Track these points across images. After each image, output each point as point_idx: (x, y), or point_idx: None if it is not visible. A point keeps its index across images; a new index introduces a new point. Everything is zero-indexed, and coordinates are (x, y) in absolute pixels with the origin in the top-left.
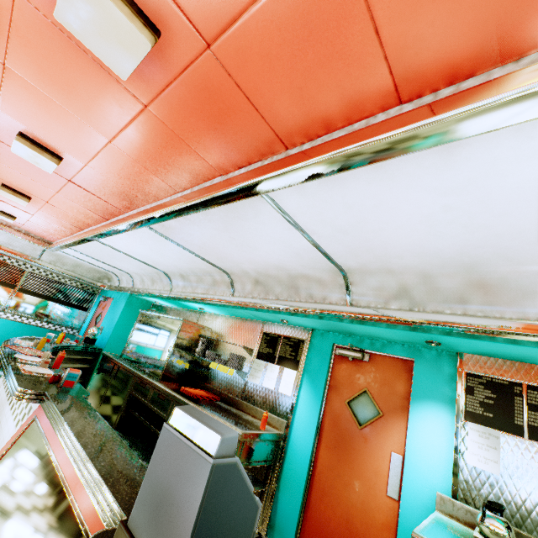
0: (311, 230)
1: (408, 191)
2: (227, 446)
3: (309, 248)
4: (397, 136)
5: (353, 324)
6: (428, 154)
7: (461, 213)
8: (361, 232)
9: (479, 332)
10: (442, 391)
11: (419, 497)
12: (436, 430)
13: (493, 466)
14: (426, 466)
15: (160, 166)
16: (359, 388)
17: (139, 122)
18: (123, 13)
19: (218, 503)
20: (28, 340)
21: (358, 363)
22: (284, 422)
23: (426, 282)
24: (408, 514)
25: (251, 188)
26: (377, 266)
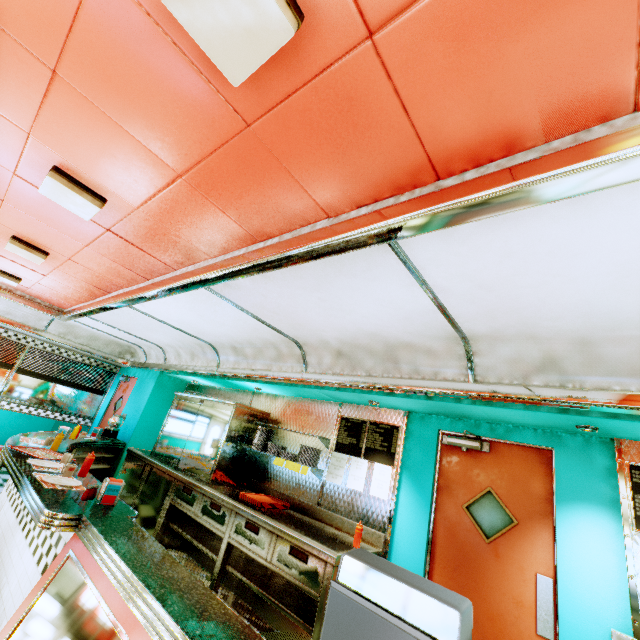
0: (440, 287)
1: (609, 231)
2: (465, 627)
3: (428, 310)
4: None
5: (476, 405)
6: None
7: None
8: (513, 288)
9: None
10: (598, 490)
11: (586, 636)
12: (597, 543)
13: None
14: (590, 593)
15: (244, 208)
16: (480, 488)
17: (232, 148)
18: None
19: None
20: (36, 437)
21: (475, 455)
22: (382, 535)
23: (583, 350)
24: None
25: (383, 232)
26: (516, 331)
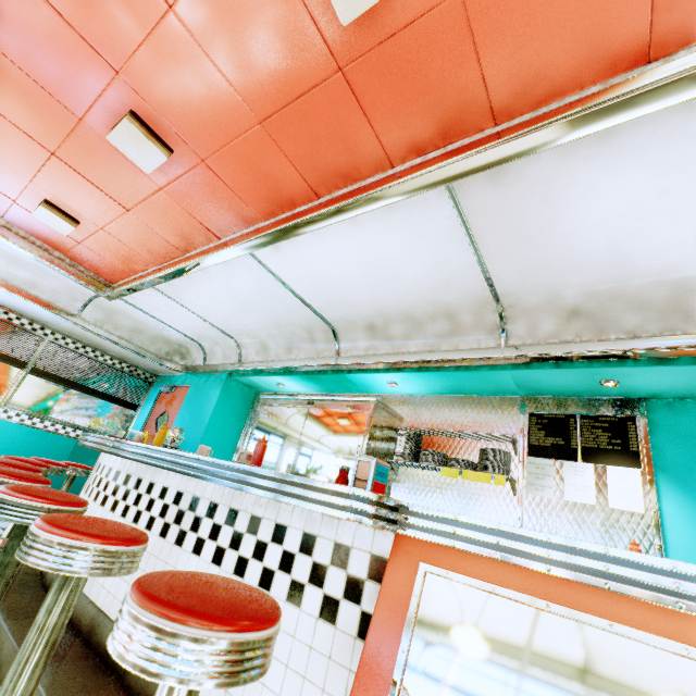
0: None
1: None
2: None
3: None
4: None
5: None
6: None
7: None
8: None
9: None
10: None
11: None
12: None
13: None
14: None
15: None
16: None
17: None
18: None
19: None
20: None
21: None
22: None
23: None
24: None
25: None
26: None
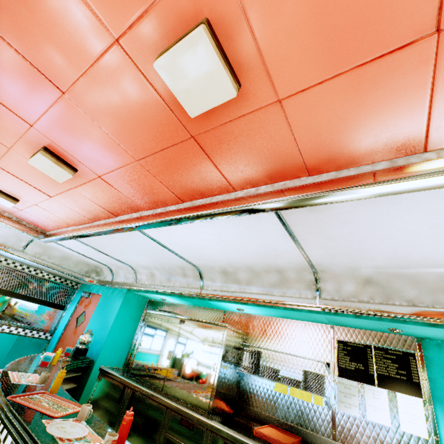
0: None
1: None
2: None
3: None
4: None
5: None
6: None
7: None
8: None
9: None
10: None
11: None
12: None
13: None
14: None
15: None
16: None
17: None
18: None
19: None
20: (22, 370)
21: None
22: None
23: None
24: None
25: None
26: None
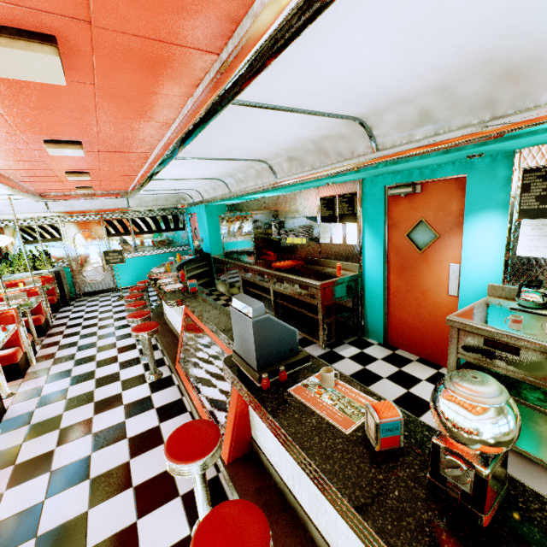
0: (296, 105)
1: (349, 38)
2: (258, 311)
3: (309, 116)
4: (282, 24)
5: (387, 167)
6: (335, 4)
7: (424, 27)
8: (341, 86)
9: (510, 134)
10: (496, 198)
11: (474, 290)
12: (490, 236)
13: (542, 252)
14: (480, 267)
15: (143, 115)
16: (415, 220)
17: (101, 95)
18: (23, 50)
19: (265, 336)
20: (160, 268)
21: (411, 197)
22: (357, 265)
23: (446, 96)
24: (465, 303)
25: (213, 109)
26: (387, 102)
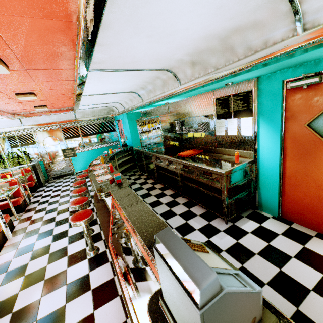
0: None
1: None
2: (209, 291)
3: None
4: None
5: (308, 52)
6: None
7: None
8: None
9: None
10: None
11: None
12: None
13: None
14: None
15: (34, 3)
16: (319, 110)
17: None
18: None
19: None
20: (98, 160)
21: (315, 88)
22: (252, 153)
23: None
24: None
25: None
26: None
